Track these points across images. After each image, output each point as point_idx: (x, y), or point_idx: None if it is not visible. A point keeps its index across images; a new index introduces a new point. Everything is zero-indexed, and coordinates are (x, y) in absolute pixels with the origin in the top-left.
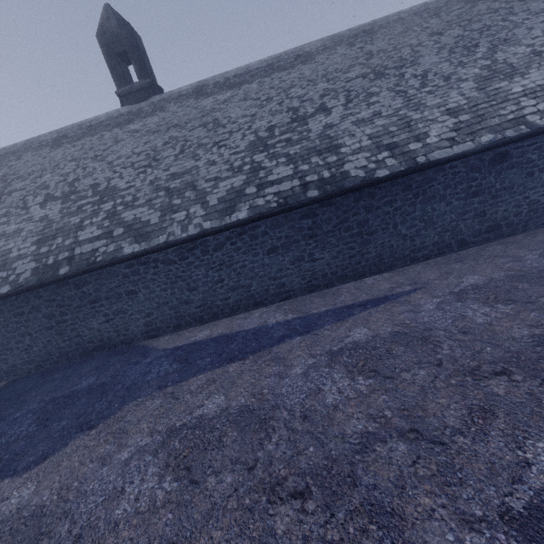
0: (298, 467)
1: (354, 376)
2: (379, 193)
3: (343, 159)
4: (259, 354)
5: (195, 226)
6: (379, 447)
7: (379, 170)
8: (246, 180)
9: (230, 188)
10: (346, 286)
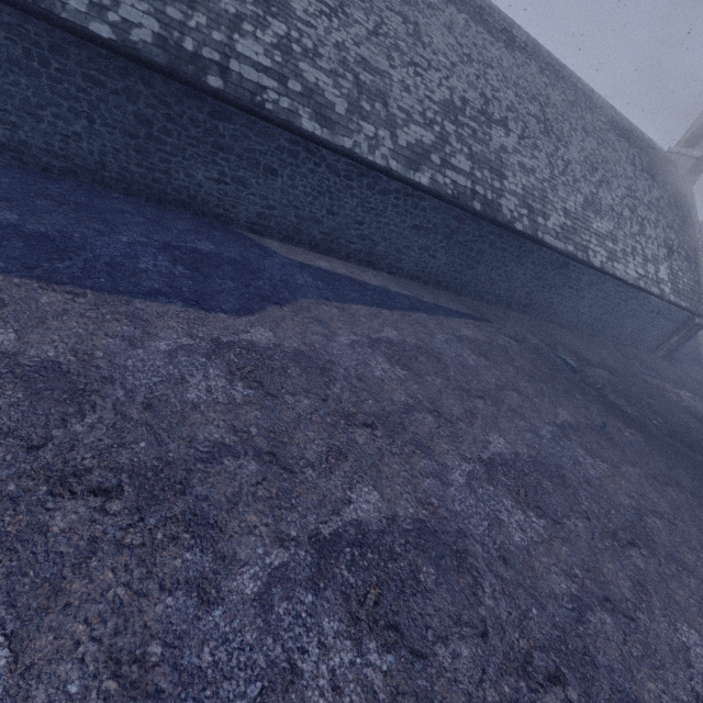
0: (473, 387)
1: (478, 356)
2: (505, 238)
3: (503, 192)
4: (401, 312)
5: (383, 156)
6: (506, 392)
7: (518, 222)
8: (435, 144)
9: (420, 140)
10: (438, 291)
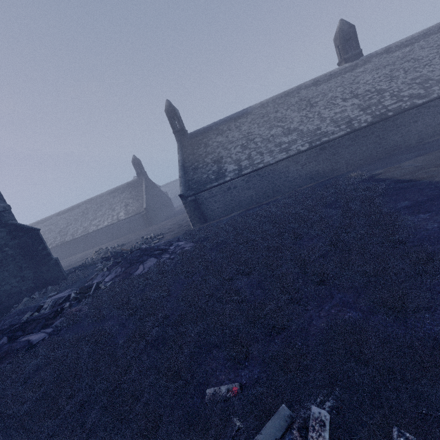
0: None
1: None
2: None
3: None
4: None
5: None
6: None
7: None
8: None
9: None
10: None
